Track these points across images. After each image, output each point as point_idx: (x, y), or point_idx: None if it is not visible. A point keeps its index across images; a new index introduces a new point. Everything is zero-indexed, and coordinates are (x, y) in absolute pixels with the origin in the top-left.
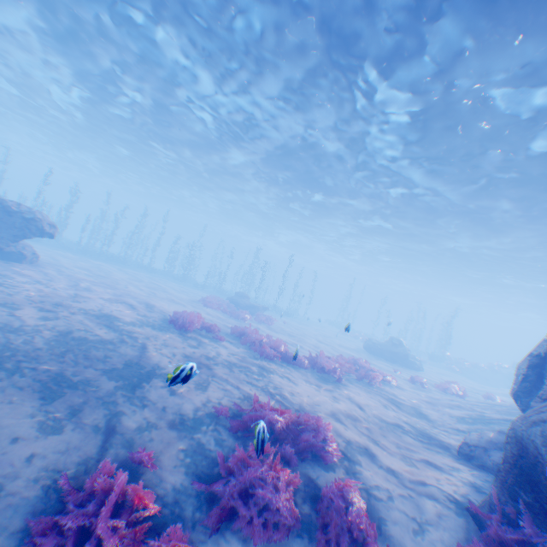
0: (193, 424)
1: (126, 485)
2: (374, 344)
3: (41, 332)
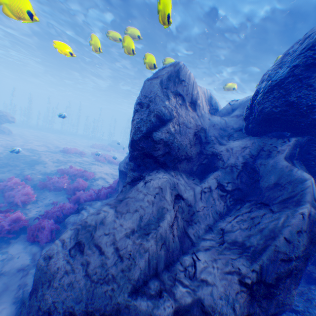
0: (48, 173)
1: (19, 181)
2: None
3: (3, 153)
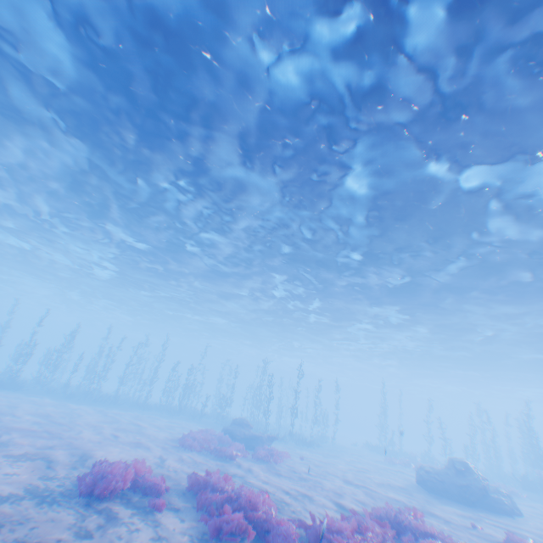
0: None
1: None
2: (432, 476)
3: None
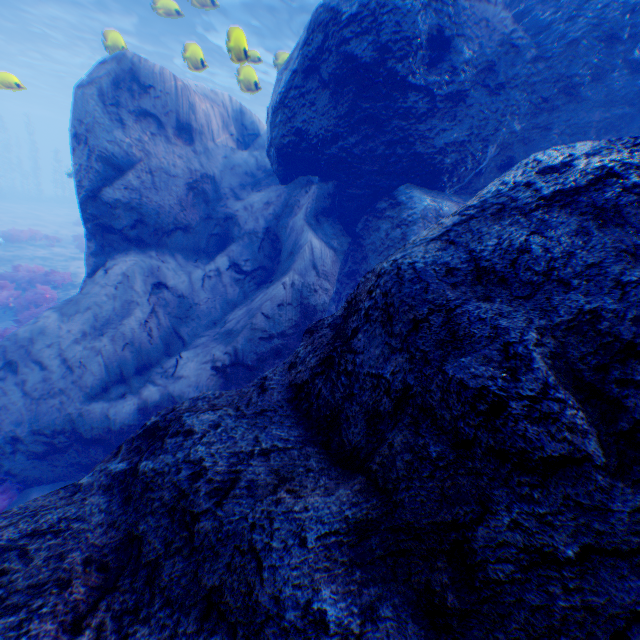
0: None
1: None
2: None
3: None
